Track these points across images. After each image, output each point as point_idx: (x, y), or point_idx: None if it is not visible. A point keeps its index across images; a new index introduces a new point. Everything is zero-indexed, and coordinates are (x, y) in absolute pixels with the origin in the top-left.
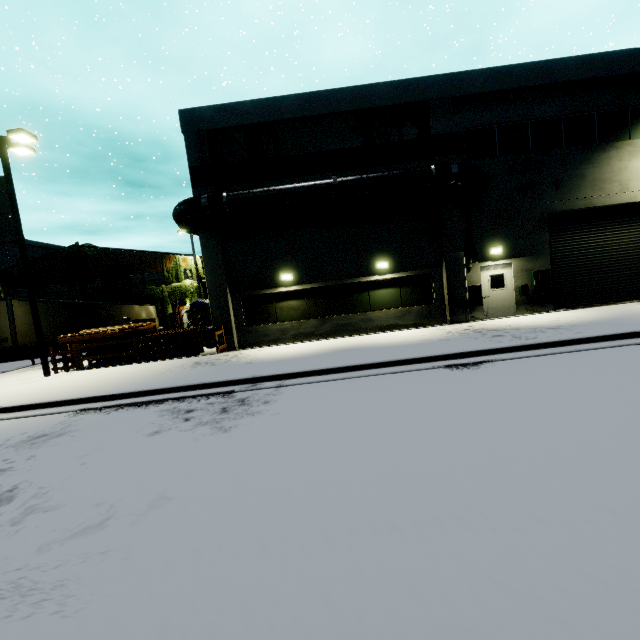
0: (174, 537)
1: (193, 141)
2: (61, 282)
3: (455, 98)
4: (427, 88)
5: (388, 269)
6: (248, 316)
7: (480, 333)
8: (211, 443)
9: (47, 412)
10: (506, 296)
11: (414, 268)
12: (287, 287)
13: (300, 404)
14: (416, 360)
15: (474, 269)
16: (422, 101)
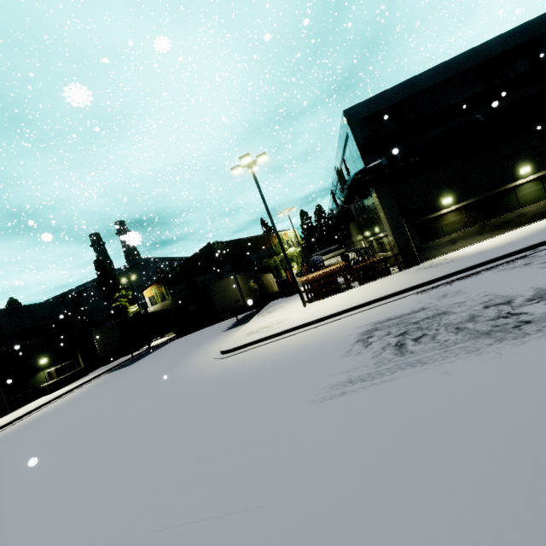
0: None
1: (357, 128)
2: (204, 273)
3: None
4: (531, 29)
5: (529, 172)
6: (420, 238)
7: None
8: None
9: (395, 299)
10: None
11: None
12: (447, 208)
13: None
14: None
15: None
16: (528, 40)
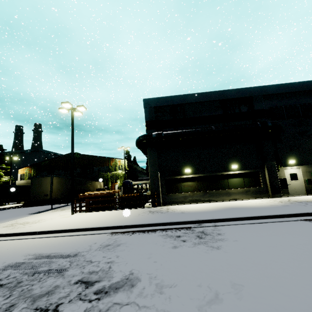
0: (278, 309)
1: (148, 111)
2: (62, 169)
3: (263, 95)
4: (251, 91)
5: (237, 168)
6: (167, 189)
7: (302, 203)
8: (219, 254)
9: (95, 233)
10: (299, 184)
11: (250, 168)
12: (187, 175)
13: (242, 236)
14: (284, 215)
15: (281, 170)
16: (249, 96)
